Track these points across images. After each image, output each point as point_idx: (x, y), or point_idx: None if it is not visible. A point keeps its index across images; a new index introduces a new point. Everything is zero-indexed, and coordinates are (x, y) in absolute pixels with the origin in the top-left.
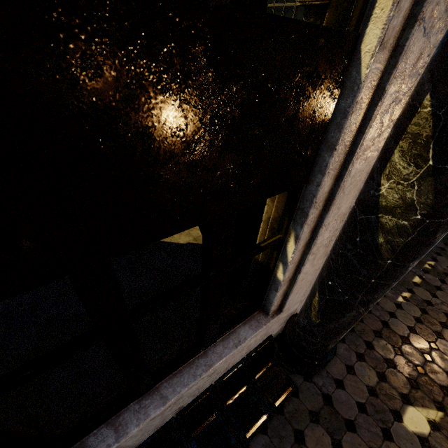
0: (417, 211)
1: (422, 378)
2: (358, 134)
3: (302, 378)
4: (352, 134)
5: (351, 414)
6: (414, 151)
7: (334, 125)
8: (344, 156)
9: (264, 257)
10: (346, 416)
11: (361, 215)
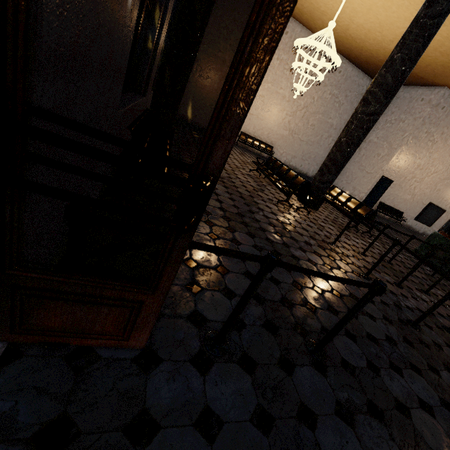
0: None
1: None
2: None
3: None
4: None
5: (191, 161)
6: None
7: None
8: None
9: None
10: (190, 162)
11: None
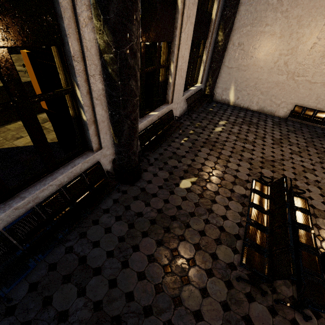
0: (112, 47)
1: (190, 168)
2: (74, 10)
3: (129, 186)
4: (71, 10)
5: (155, 191)
6: (96, 13)
7: (56, 3)
8: (76, 26)
9: (74, 111)
10: (152, 193)
11: (100, 62)
